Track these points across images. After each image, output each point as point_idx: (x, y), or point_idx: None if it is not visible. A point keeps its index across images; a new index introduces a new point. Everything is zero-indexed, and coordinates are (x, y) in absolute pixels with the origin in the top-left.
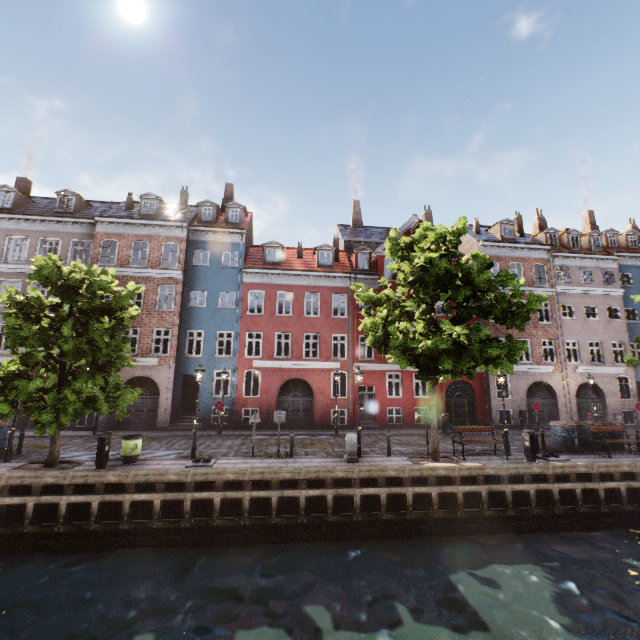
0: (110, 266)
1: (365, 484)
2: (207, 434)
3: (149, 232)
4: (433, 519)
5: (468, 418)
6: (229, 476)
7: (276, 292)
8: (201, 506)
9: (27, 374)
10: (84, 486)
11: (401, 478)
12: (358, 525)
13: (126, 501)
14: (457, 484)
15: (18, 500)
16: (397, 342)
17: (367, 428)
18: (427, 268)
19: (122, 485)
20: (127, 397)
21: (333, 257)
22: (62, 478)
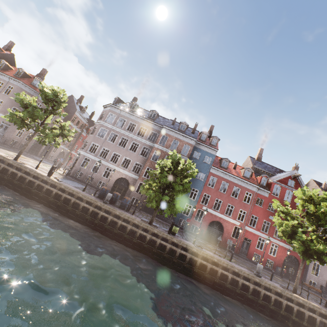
0: (162, 146)
1: (265, 289)
2: (180, 230)
3: (181, 138)
4: (290, 319)
5: (291, 276)
6: (215, 259)
7: (222, 181)
8: (200, 266)
9: (159, 191)
10: (164, 238)
11: (281, 294)
12: (258, 304)
13: (178, 251)
14: (306, 309)
15: (145, 234)
16: (301, 238)
17: (242, 257)
18: (324, 213)
19: (176, 244)
20: (178, 210)
21: (251, 174)
22: (159, 232)
